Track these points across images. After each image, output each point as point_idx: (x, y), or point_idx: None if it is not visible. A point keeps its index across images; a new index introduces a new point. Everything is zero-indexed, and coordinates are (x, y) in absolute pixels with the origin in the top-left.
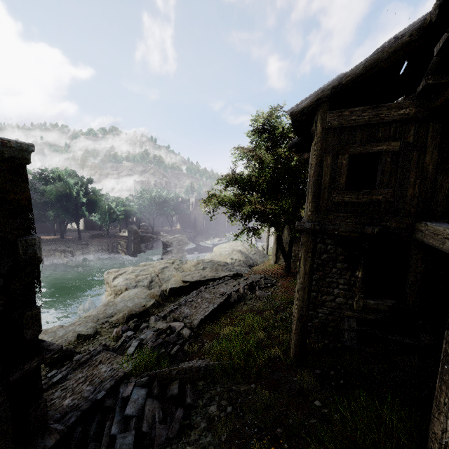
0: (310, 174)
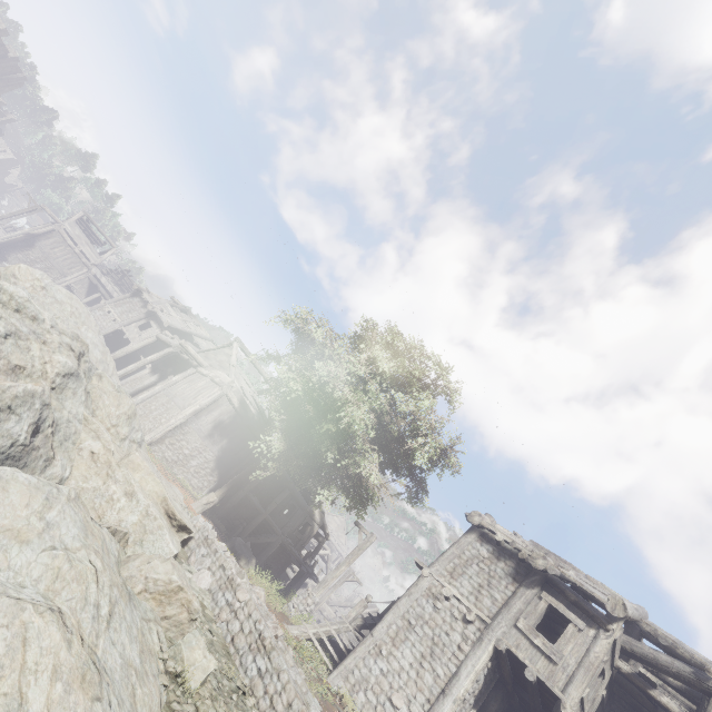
0: (595, 664)
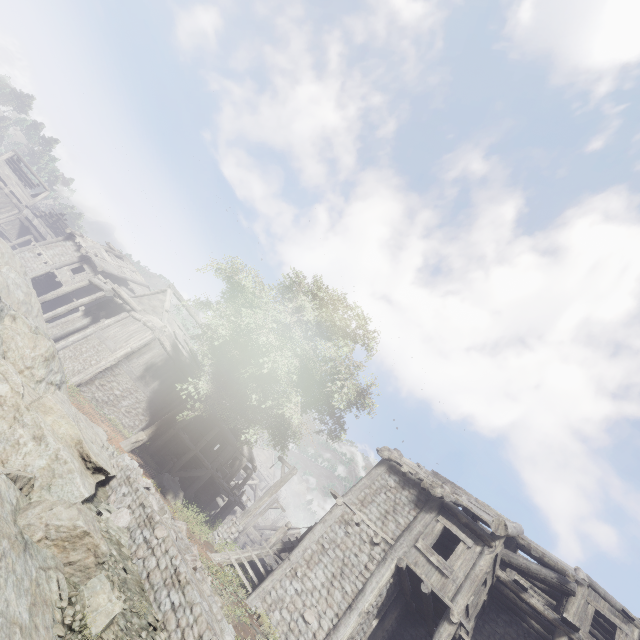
0: (479, 576)
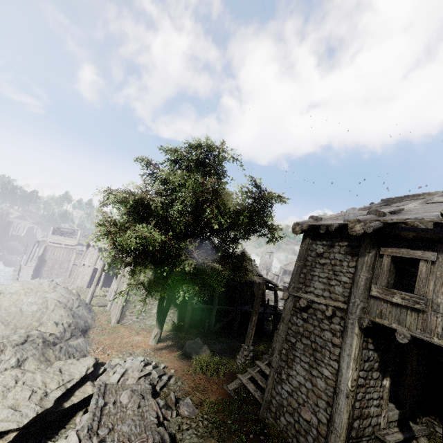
0: None
